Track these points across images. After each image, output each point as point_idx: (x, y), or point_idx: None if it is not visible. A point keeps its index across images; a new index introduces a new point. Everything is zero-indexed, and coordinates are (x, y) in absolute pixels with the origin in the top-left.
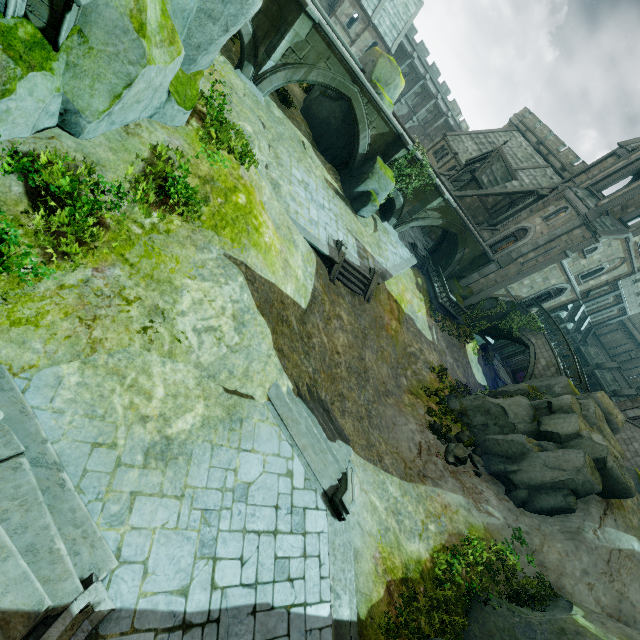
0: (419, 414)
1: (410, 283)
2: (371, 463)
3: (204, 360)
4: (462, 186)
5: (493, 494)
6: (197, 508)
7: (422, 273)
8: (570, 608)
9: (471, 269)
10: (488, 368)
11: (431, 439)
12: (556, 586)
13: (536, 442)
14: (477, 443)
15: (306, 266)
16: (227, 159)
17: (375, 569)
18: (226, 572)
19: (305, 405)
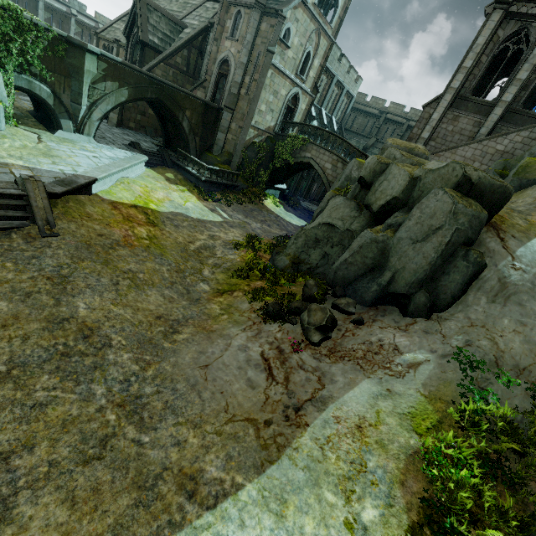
0: (243, 312)
1: (156, 182)
2: None
3: None
4: (140, 60)
5: (394, 331)
6: None
7: (169, 167)
8: None
9: (211, 132)
10: (299, 211)
11: (276, 332)
12: None
13: (383, 226)
14: (331, 283)
15: None
16: None
17: None
18: None
19: None
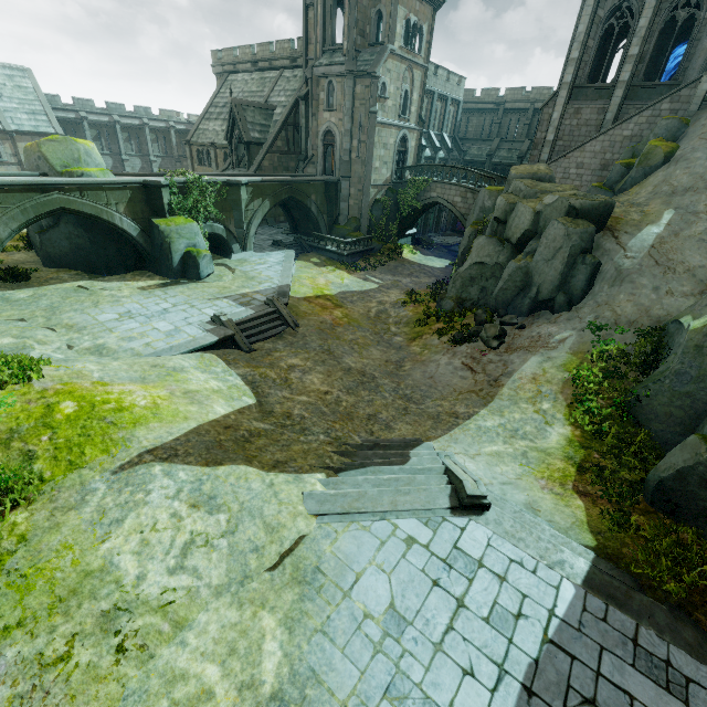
0: (437, 346)
1: (310, 271)
2: (454, 429)
3: (218, 579)
4: (248, 160)
5: (547, 325)
6: (378, 703)
7: (309, 253)
8: (680, 325)
9: (334, 205)
10: (436, 250)
11: (466, 350)
12: (655, 323)
13: (523, 255)
14: (494, 308)
15: (212, 371)
16: (5, 396)
17: (555, 495)
18: (469, 706)
19: (352, 471)
